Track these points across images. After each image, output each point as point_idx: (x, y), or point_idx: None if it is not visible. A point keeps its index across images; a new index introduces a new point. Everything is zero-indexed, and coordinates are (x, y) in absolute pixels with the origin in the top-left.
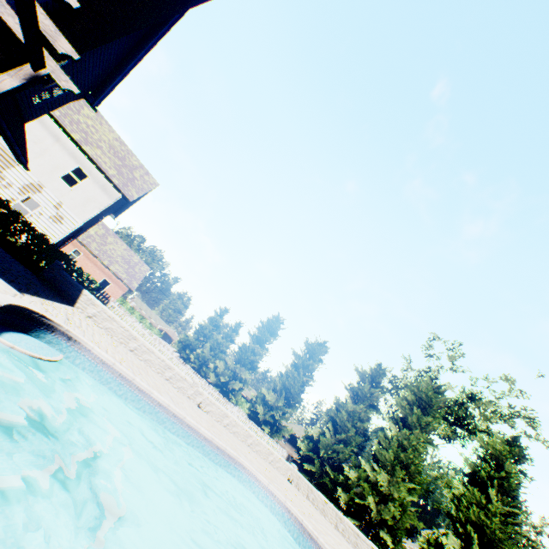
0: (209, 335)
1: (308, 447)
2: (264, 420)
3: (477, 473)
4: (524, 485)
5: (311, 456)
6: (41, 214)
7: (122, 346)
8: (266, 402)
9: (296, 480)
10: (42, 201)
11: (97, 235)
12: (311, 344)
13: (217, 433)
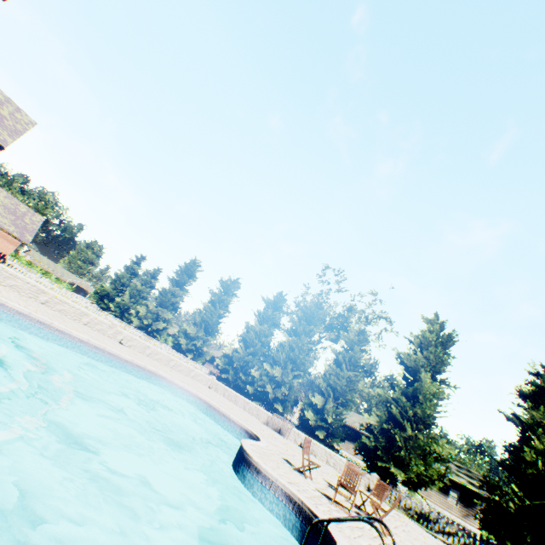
0: (128, 284)
1: (224, 362)
2: (188, 349)
3: (338, 356)
4: (364, 358)
5: (228, 369)
6: None
7: (32, 300)
8: (188, 335)
9: (215, 386)
10: None
11: None
12: (225, 282)
13: (138, 358)
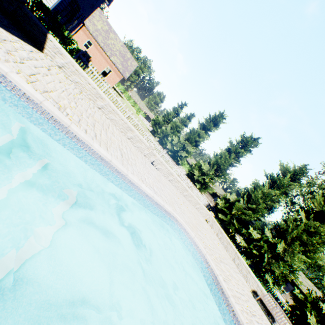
0: (171, 120)
1: (224, 205)
2: (197, 180)
3: None
4: None
5: (225, 211)
6: None
7: (90, 102)
8: (201, 170)
9: (211, 222)
10: None
11: (102, 30)
12: (246, 138)
13: (160, 189)
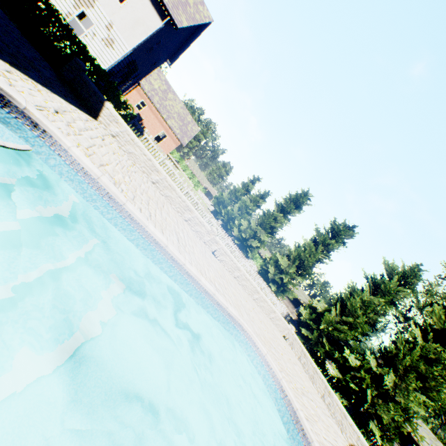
0: (240, 198)
1: (309, 317)
2: (272, 279)
3: None
4: None
5: (310, 325)
6: (94, 35)
7: (144, 175)
8: (277, 265)
9: (291, 340)
10: (94, 18)
11: (159, 90)
12: (338, 225)
13: (223, 286)
